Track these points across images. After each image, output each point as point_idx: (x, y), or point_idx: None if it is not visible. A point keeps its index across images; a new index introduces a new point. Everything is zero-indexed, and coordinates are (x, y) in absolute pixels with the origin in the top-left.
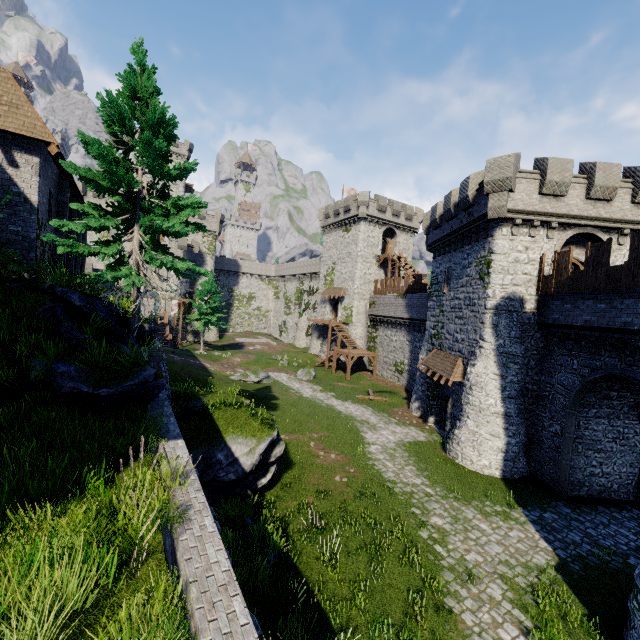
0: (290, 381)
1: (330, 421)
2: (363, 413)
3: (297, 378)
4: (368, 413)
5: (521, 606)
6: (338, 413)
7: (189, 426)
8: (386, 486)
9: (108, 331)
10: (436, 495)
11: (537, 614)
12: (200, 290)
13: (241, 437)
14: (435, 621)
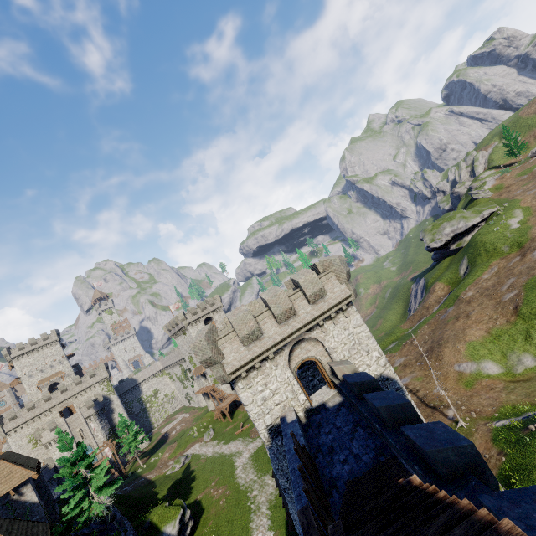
0: (201, 449)
1: (221, 466)
2: (237, 446)
3: (204, 442)
4: (239, 444)
5: (270, 508)
6: (225, 457)
7: (148, 535)
8: (240, 490)
9: (100, 531)
10: (257, 479)
11: (273, 507)
12: (119, 431)
13: (168, 524)
14: (245, 535)
